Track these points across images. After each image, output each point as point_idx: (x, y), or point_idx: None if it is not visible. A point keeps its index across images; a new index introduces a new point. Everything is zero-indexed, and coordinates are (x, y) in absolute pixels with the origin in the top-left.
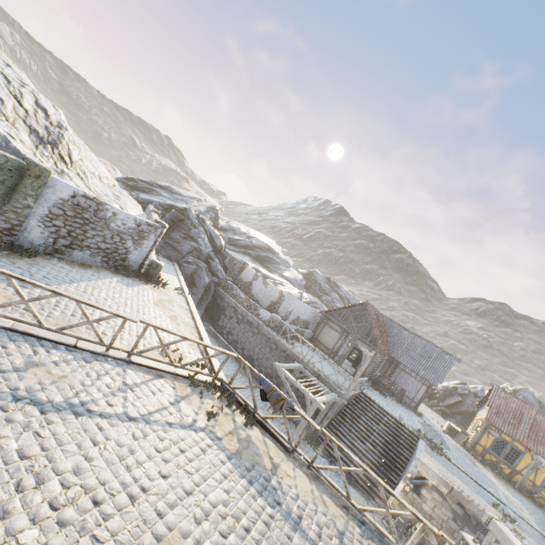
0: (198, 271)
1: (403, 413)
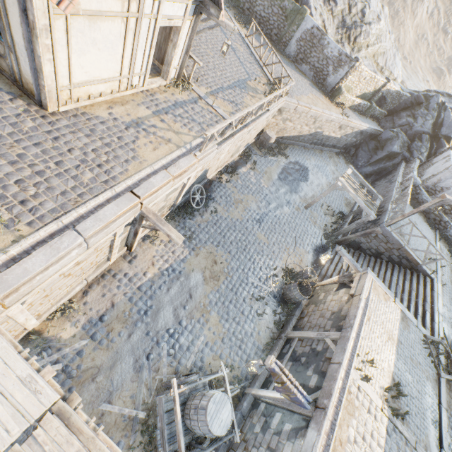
0: (394, 139)
1: None
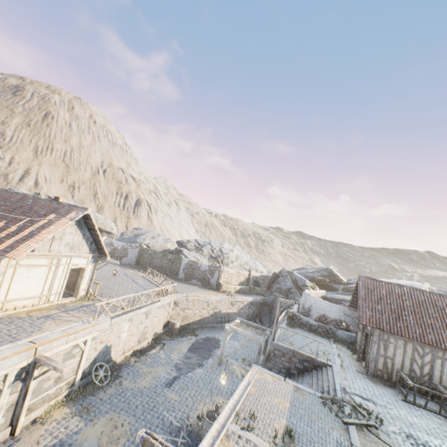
0: (275, 299)
1: (411, 418)
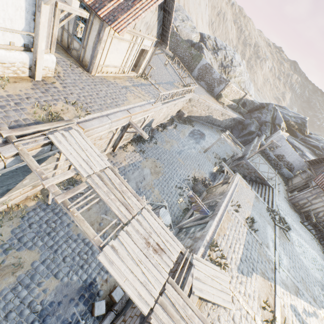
0: (251, 124)
1: (301, 231)
